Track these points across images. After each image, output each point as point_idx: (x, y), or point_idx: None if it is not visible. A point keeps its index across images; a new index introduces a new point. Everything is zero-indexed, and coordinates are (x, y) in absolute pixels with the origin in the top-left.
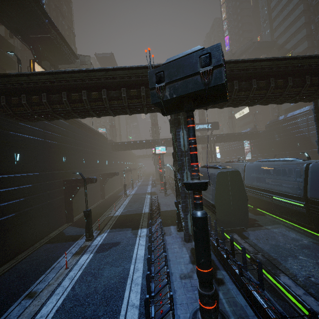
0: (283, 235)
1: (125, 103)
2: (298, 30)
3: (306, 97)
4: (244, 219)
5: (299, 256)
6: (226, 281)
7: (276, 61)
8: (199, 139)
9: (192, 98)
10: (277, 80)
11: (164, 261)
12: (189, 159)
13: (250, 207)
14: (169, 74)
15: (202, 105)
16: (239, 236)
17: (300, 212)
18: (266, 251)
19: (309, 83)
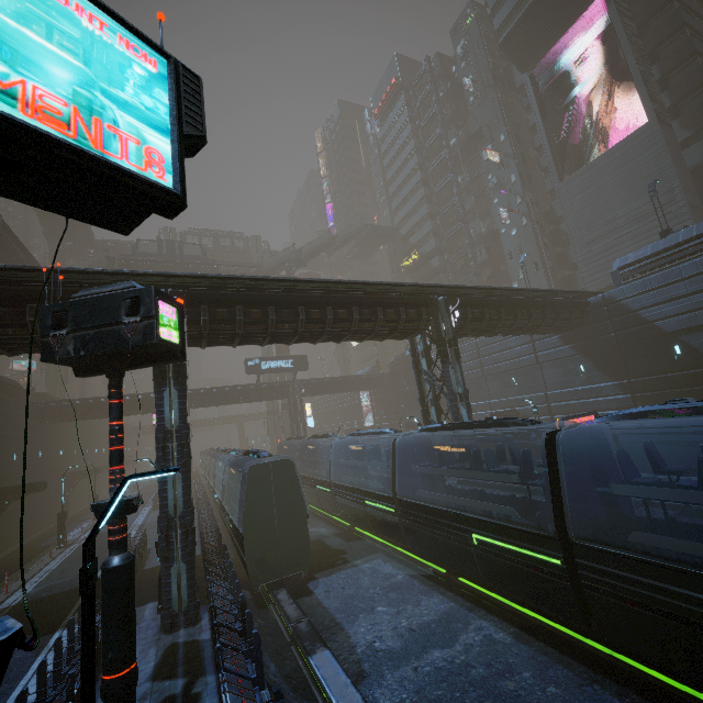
0: (374, 571)
1: (37, 333)
2: (423, 220)
3: (389, 335)
4: (303, 554)
5: (378, 607)
6: (206, 694)
7: (331, 283)
8: (271, 389)
9: (119, 356)
10: (339, 311)
11: (66, 691)
12: (181, 445)
13: (346, 526)
14: (76, 317)
15: (144, 365)
16: (289, 592)
17: (394, 523)
18: (331, 612)
19: (382, 317)
